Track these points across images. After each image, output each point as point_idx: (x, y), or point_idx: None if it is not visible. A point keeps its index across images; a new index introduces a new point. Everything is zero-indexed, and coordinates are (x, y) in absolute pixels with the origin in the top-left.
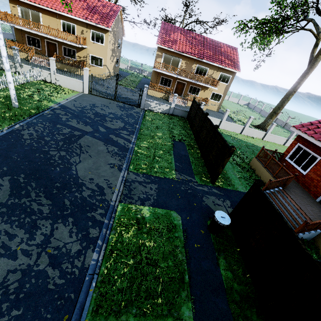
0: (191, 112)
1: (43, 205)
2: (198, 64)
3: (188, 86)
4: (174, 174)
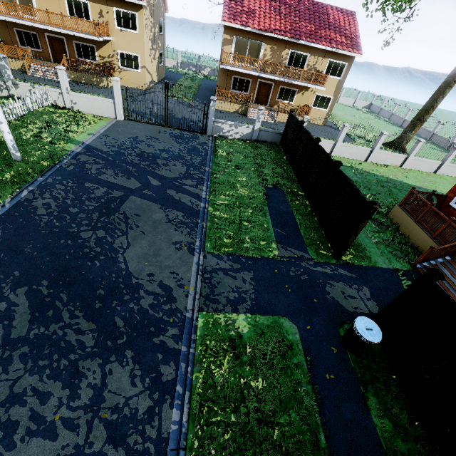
0: (287, 134)
1: (84, 332)
2: (292, 49)
3: (277, 87)
4: (276, 250)
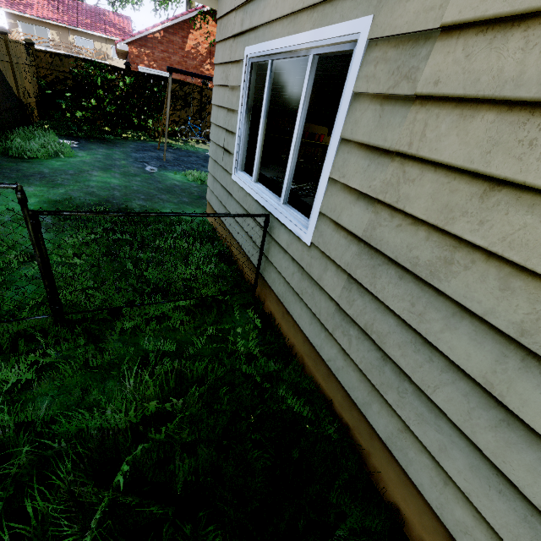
0: None
1: None
2: (77, 36)
3: None
4: None
